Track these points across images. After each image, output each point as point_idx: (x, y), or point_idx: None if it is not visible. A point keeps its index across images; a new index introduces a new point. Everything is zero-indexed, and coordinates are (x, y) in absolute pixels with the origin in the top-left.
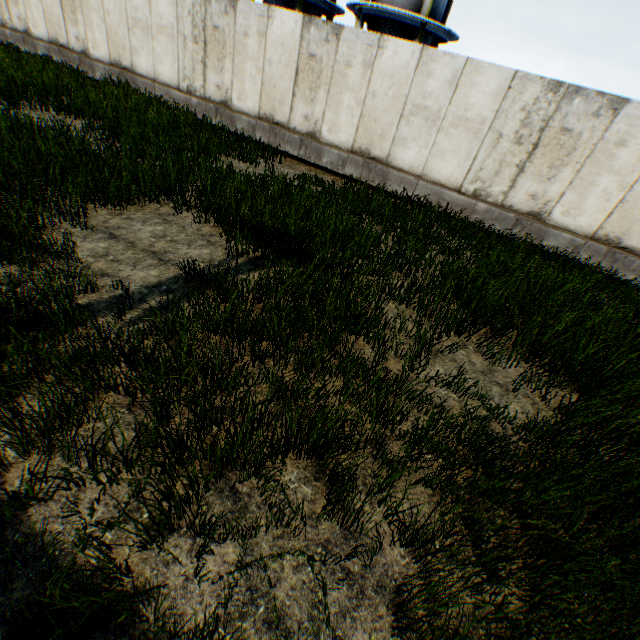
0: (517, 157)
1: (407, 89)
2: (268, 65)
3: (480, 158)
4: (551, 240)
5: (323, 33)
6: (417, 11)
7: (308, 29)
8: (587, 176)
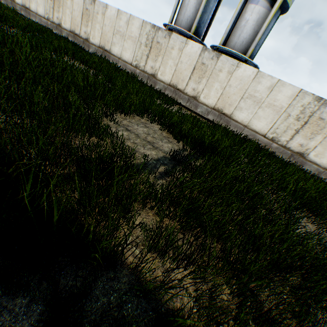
0: (296, 126)
1: (247, 86)
2: (180, 63)
3: (277, 123)
4: (307, 167)
5: (211, 55)
6: (243, 54)
7: (204, 52)
8: None
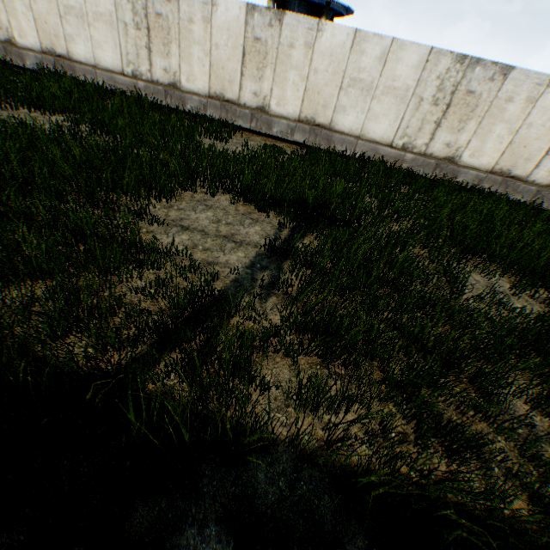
0: (435, 116)
1: (344, 65)
2: (215, 48)
3: (406, 118)
4: (462, 177)
5: (266, 19)
6: None
7: (252, 15)
8: (486, 126)
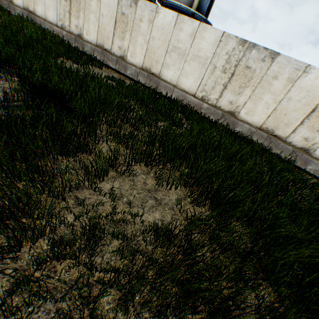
0: (223, 80)
1: (170, 37)
2: (101, 17)
3: (205, 79)
4: (239, 127)
5: (129, 2)
6: (191, 7)
7: None
8: (258, 94)
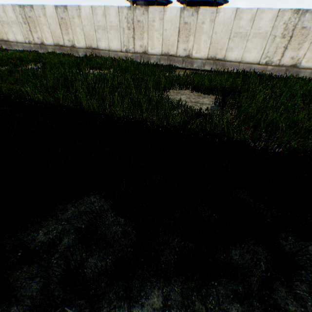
0: (283, 44)
1: (231, 27)
2: (165, 31)
3: (266, 48)
4: (302, 74)
5: (190, 12)
6: None
7: (183, 12)
8: None
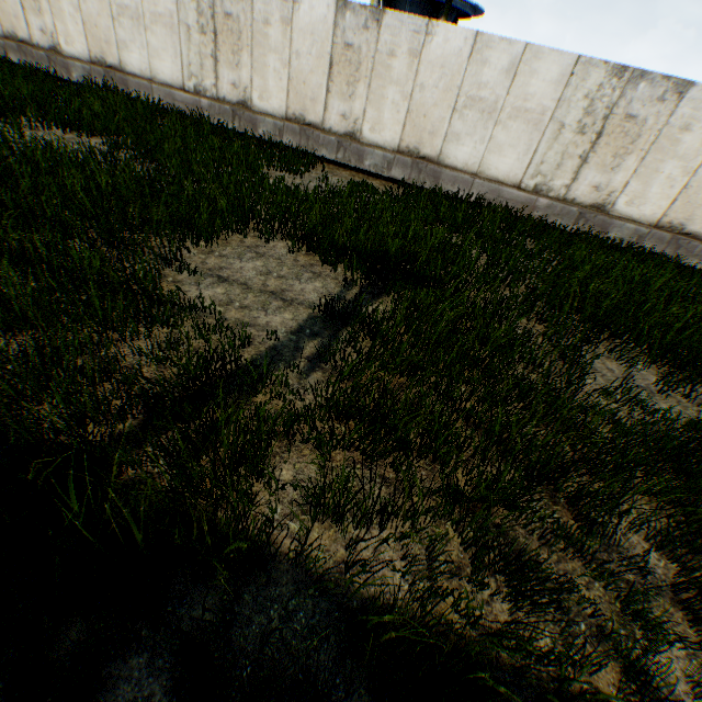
0: (580, 148)
1: (460, 80)
2: (295, 57)
3: (541, 151)
4: (615, 231)
5: (361, 19)
6: None
7: (343, 15)
8: (651, 163)
